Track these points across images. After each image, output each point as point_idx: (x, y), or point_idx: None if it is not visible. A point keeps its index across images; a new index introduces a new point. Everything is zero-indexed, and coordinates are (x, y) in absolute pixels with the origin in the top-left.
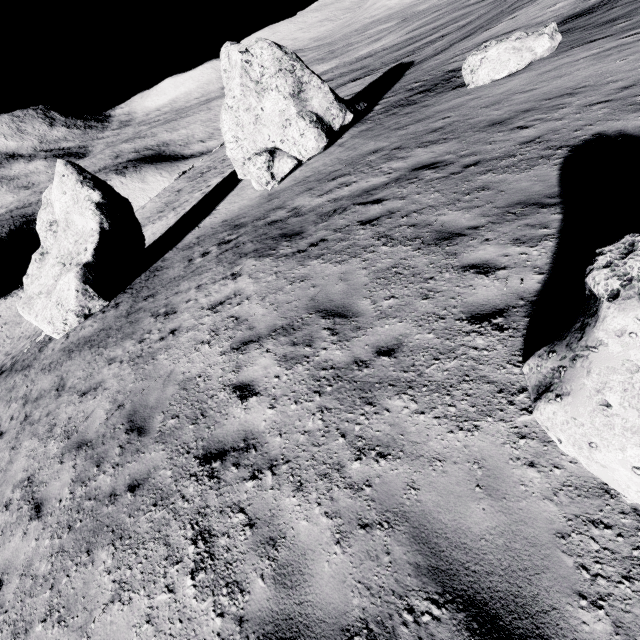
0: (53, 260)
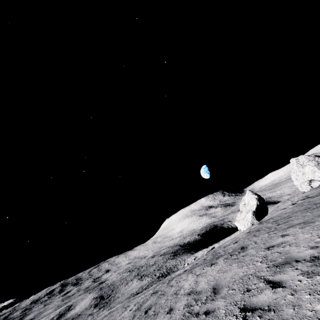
0: (244, 212)
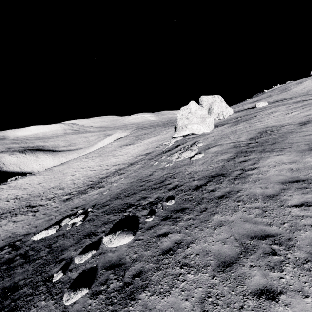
0: (196, 118)
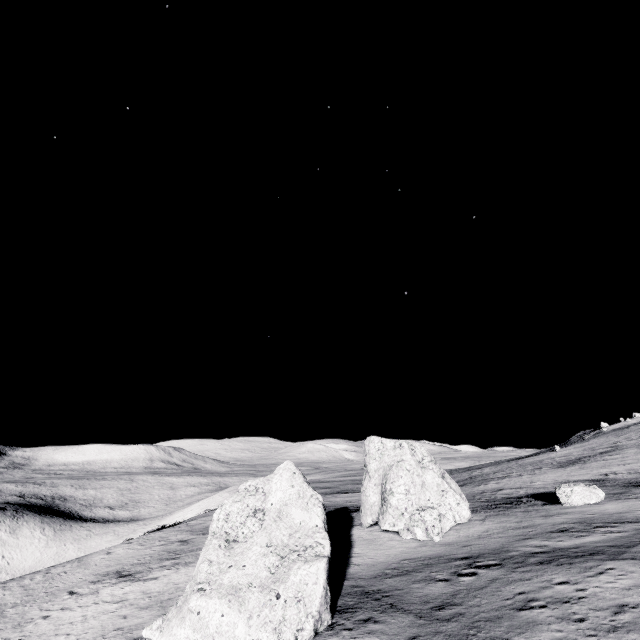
0: (263, 548)
